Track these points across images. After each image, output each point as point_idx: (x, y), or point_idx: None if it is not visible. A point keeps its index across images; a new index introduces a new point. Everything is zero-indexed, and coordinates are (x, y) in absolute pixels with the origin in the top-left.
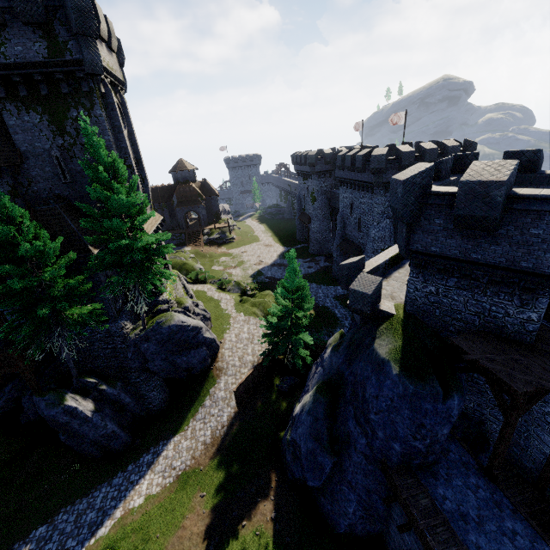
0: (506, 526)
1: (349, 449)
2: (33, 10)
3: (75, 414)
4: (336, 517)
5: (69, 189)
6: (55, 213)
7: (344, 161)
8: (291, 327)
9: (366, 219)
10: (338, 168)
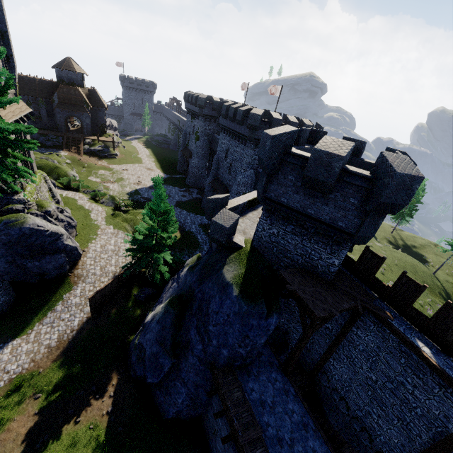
0: (289, 407)
1: (187, 352)
2: None
3: None
4: (167, 407)
5: None
6: None
7: (228, 111)
8: (156, 246)
9: (236, 165)
10: (222, 116)
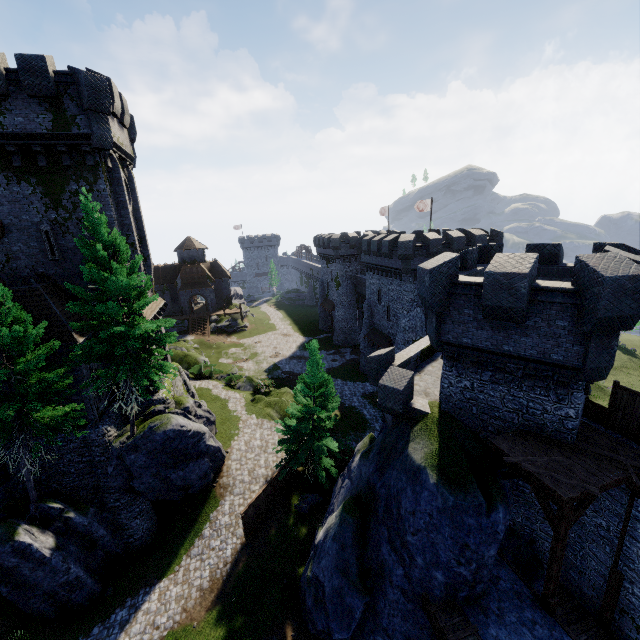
0: None
1: (383, 583)
2: (42, 85)
3: (27, 554)
4: None
5: (56, 267)
6: (35, 294)
7: (370, 245)
8: (313, 431)
9: (395, 307)
10: (364, 253)
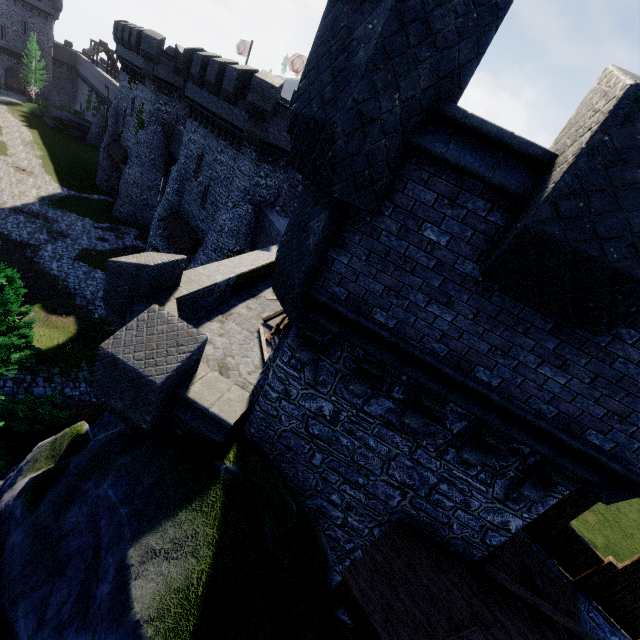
0: None
1: None
2: None
3: None
4: None
5: None
6: None
7: (205, 70)
8: None
9: (218, 192)
10: (192, 80)
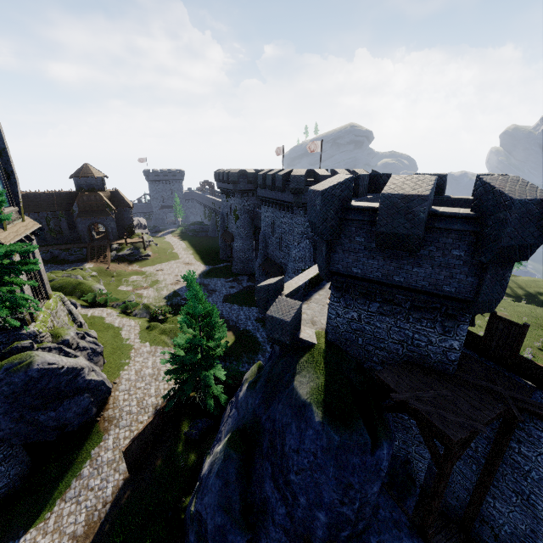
0: None
1: (266, 521)
2: None
3: None
4: None
5: None
6: None
7: (265, 180)
8: (203, 360)
9: (287, 239)
10: (259, 187)
